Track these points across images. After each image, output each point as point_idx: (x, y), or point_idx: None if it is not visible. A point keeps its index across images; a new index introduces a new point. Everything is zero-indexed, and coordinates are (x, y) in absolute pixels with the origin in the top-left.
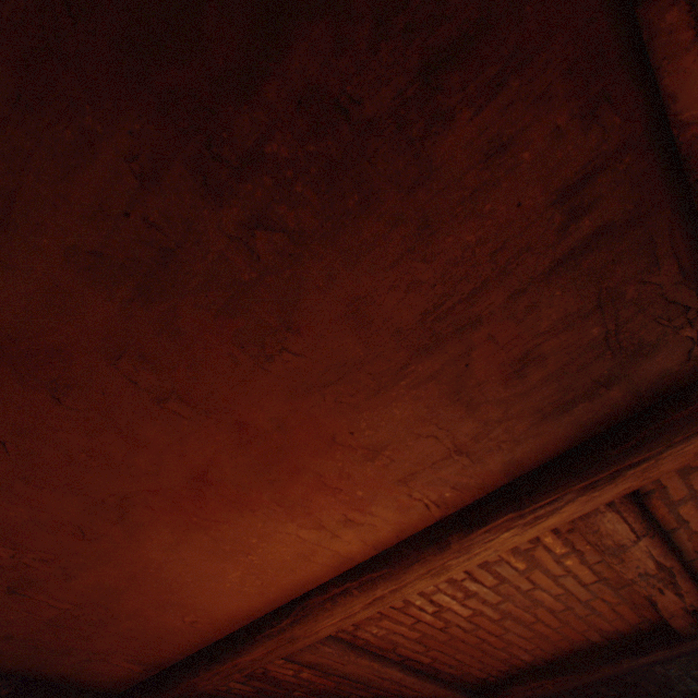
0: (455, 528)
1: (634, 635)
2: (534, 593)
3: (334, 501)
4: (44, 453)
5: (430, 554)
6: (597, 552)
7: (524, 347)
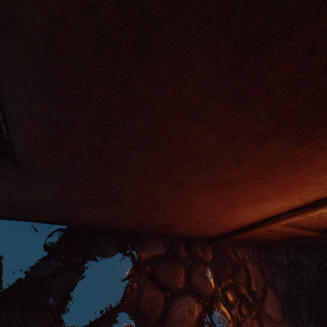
0: None
1: None
2: None
3: (297, 195)
4: (222, 198)
5: None
6: None
7: None
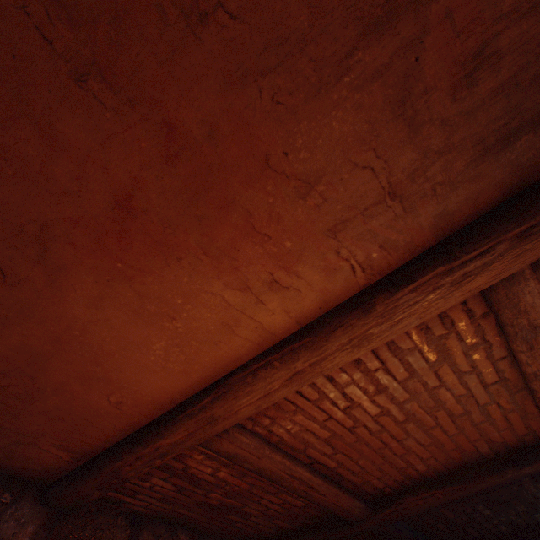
0: (380, 290)
1: (517, 449)
2: (439, 393)
3: (261, 253)
4: None
5: (353, 318)
6: (503, 346)
7: (481, 37)
